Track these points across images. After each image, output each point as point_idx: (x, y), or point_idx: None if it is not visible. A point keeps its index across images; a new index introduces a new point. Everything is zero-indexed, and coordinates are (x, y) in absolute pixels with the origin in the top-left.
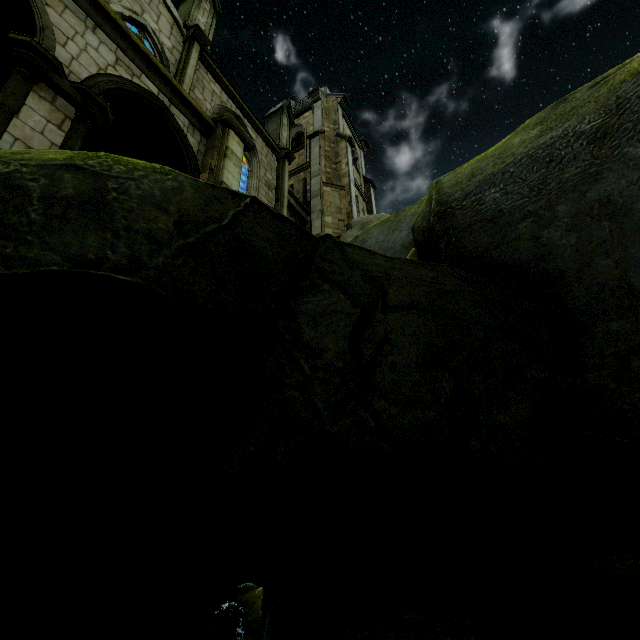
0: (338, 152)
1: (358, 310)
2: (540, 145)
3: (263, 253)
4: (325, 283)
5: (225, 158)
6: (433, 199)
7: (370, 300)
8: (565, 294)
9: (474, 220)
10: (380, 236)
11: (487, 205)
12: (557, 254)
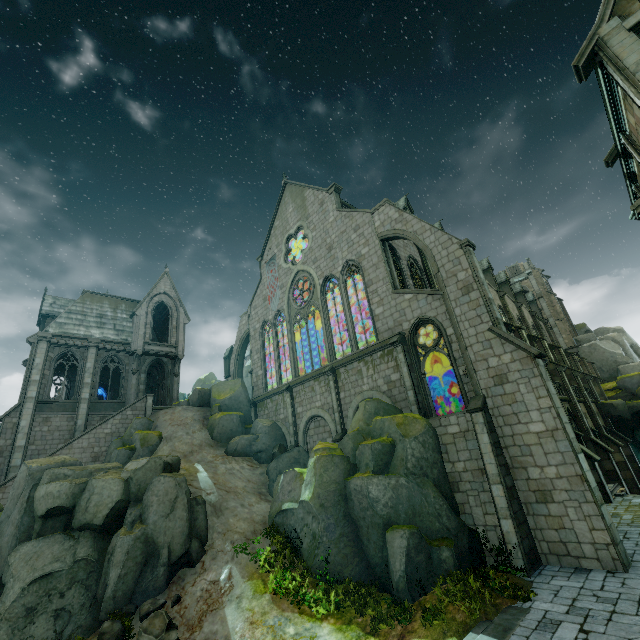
0: (551, 301)
1: None
2: None
3: None
4: None
5: (588, 367)
6: None
7: None
8: None
9: None
10: (629, 380)
11: None
12: None
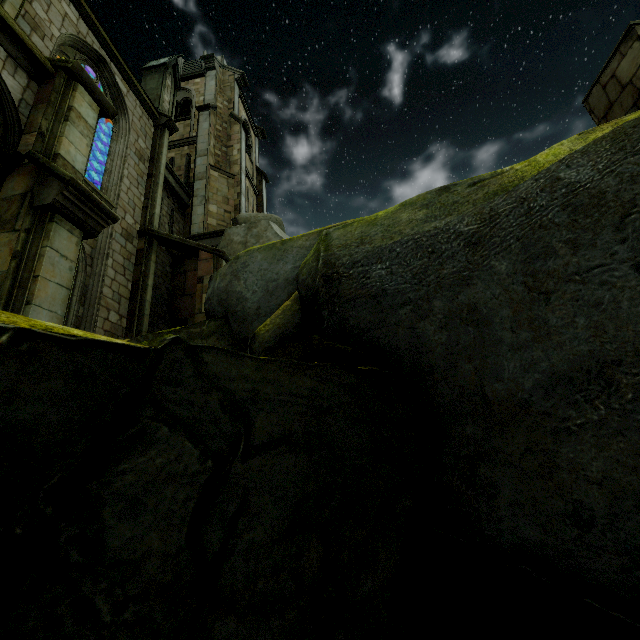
0: (231, 135)
1: (209, 464)
2: (425, 232)
3: (35, 424)
4: (163, 425)
5: (66, 122)
6: (321, 257)
7: (229, 442)
8: (433, 390)
9: (359, 293)
10: (264, 263)
11: (373, 280)
12: (430, 349)
